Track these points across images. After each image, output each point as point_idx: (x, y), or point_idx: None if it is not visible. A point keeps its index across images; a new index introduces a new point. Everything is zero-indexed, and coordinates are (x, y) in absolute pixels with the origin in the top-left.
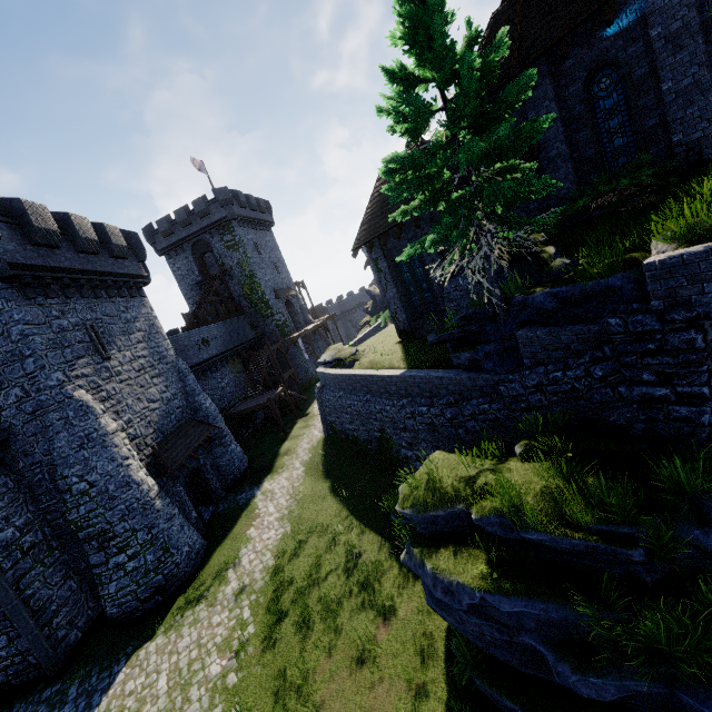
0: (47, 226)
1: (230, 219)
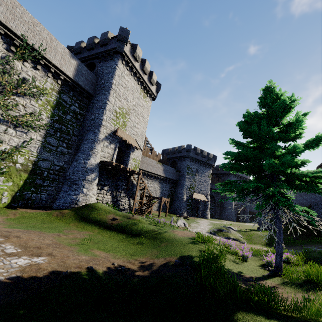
0: None
1: None
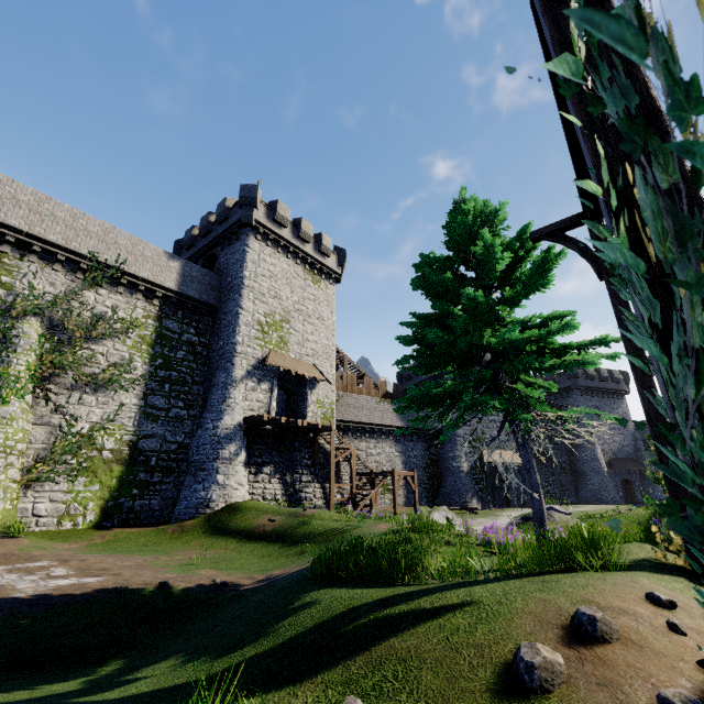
0: (591, 373)
1: None
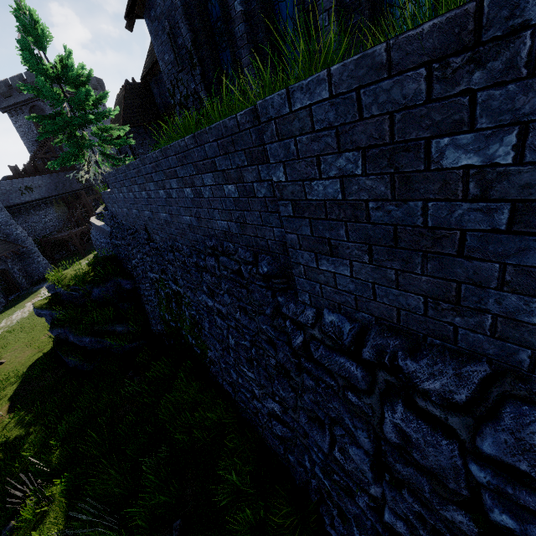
0: None
1: None
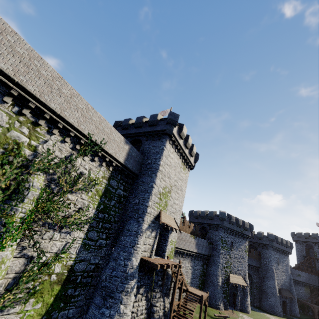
0: (279, 241)
1: None
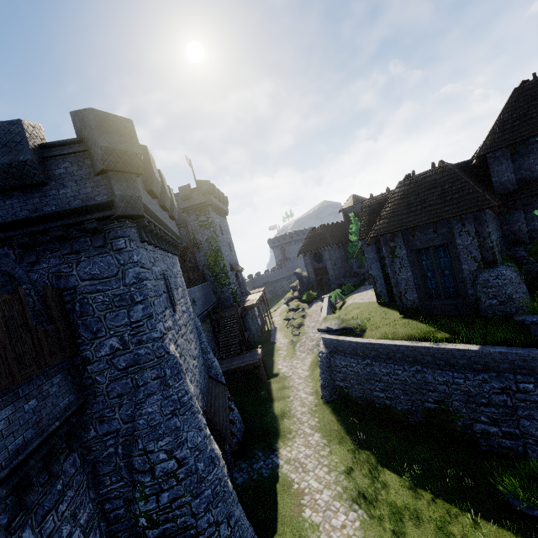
0: (157, 176)
1: (208, 205)
